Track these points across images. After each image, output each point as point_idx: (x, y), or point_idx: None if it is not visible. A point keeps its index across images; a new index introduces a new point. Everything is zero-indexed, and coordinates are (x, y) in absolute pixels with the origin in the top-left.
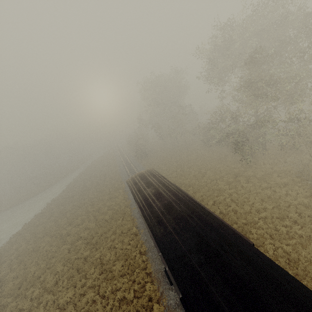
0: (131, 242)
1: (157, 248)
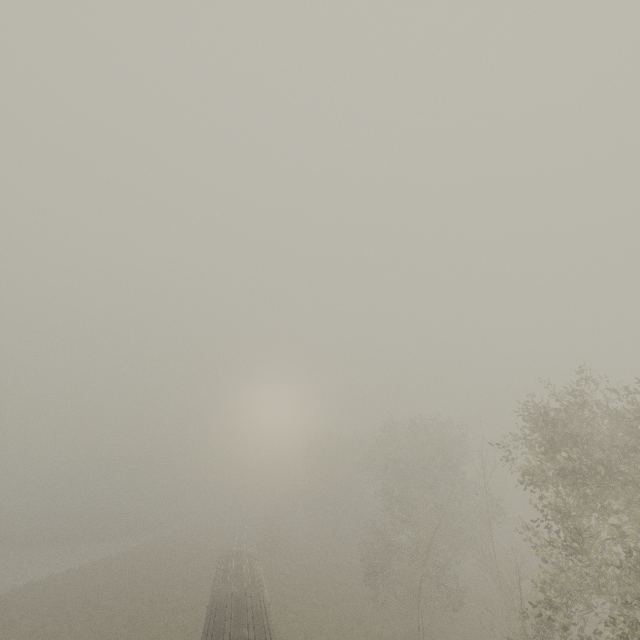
0: (180, 639)
1: (210, 591)
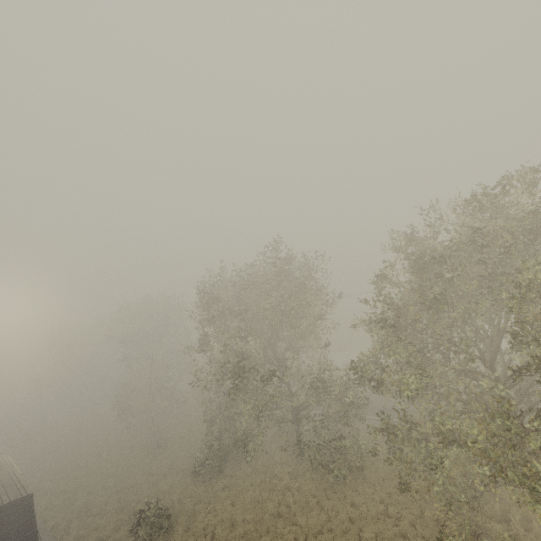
0: None
1: None
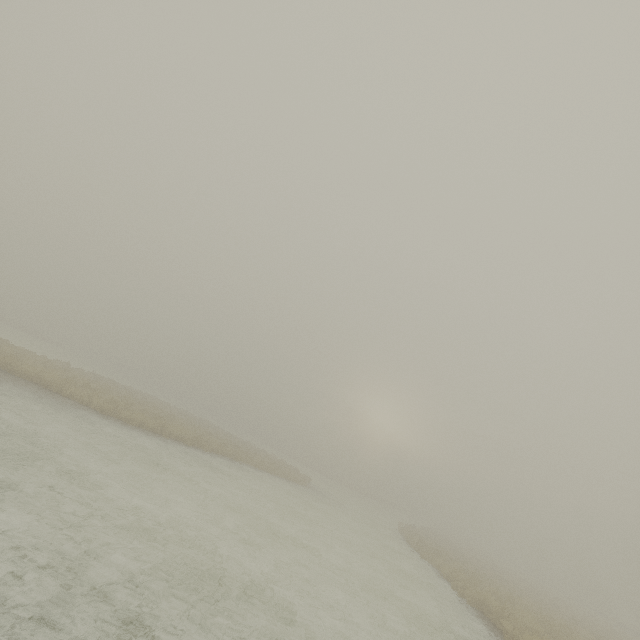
0: None
1: None
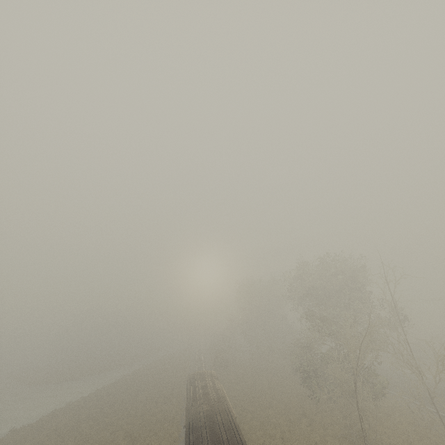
0: (167, 444)
1: (185, 410)
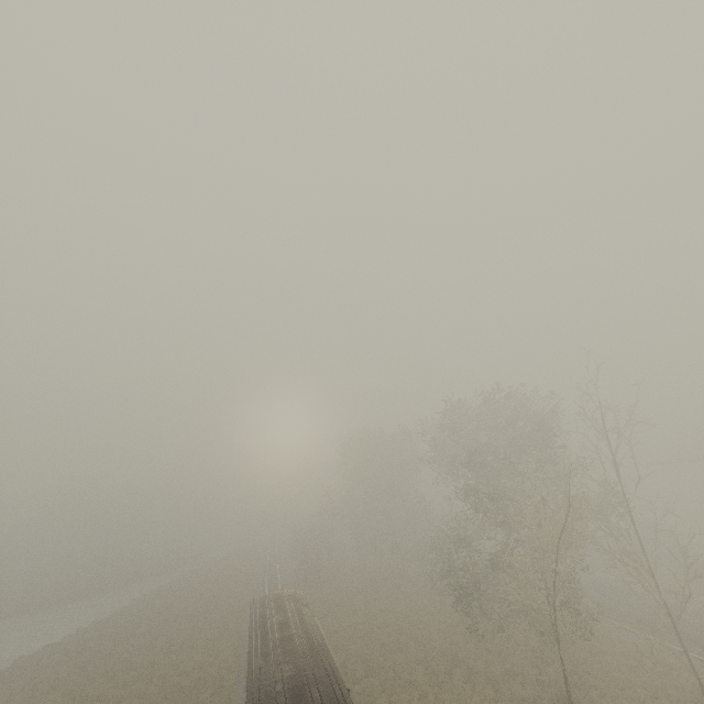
0: None
1: (245, 679)
